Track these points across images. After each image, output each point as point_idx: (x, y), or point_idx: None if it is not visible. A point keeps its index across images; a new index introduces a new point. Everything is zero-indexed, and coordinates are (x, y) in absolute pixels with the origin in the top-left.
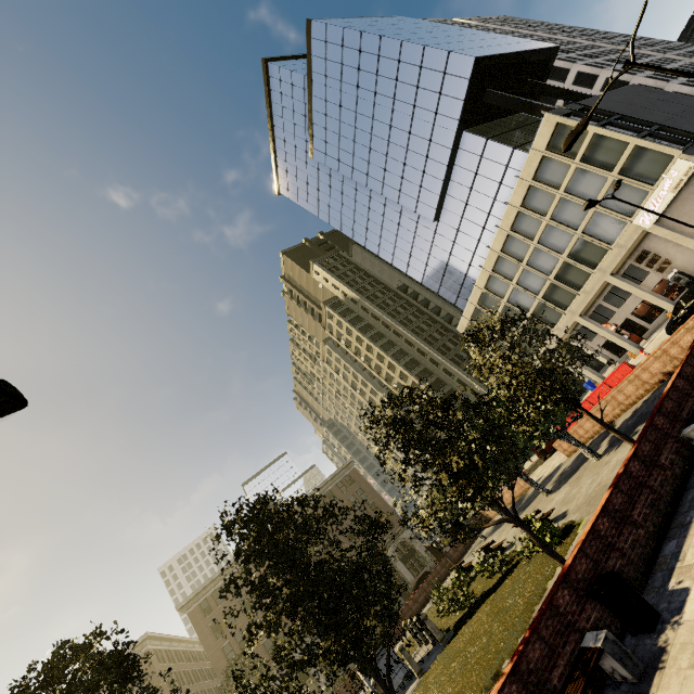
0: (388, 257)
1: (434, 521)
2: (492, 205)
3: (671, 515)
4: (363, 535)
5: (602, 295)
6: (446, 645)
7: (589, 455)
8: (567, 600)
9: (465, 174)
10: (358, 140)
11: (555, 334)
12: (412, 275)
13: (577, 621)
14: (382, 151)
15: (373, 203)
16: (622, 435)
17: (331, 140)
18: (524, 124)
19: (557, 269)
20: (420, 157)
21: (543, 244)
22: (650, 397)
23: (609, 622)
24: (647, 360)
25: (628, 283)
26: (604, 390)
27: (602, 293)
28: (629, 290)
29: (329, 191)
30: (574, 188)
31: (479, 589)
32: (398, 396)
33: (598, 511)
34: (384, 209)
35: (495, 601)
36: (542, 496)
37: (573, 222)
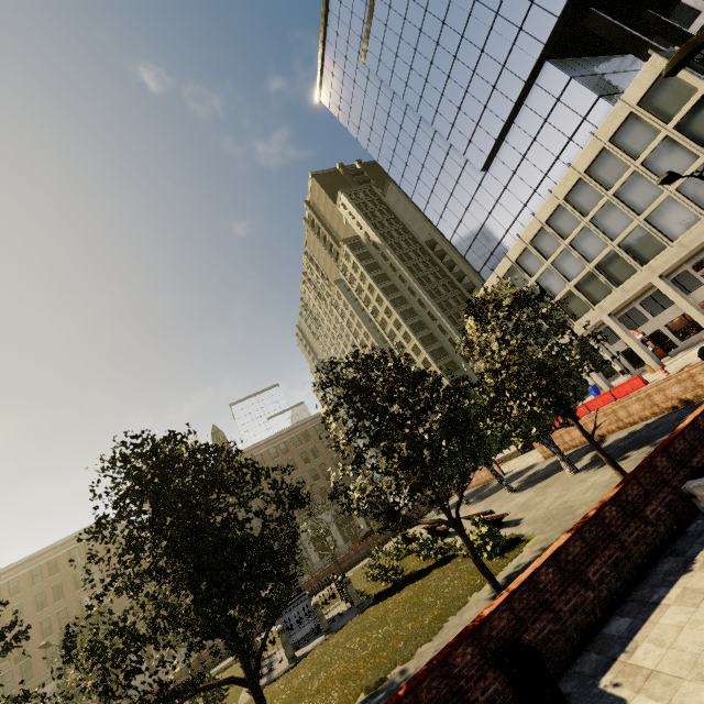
0: (422, 203)
1: (365, 504)
2: (553, 165)
3: (635, 582)
4: (278, 503)
5: (641, 298)
6: (359, 613)
7: (566, 467)
8: (467, 660)
9: (533, 118)
10: (420, 48)
11: (576, 329)
12: (442, 230)
13: (470, 690)
14: (444, 68)
15: (420, 134)
16: (610, 459)
17: (389, 42)
18: (622, 69)
19: (602, 257)
20: (486, 86)
21: (596, 224)
22: (655, 422)
23: (511, 700)
24: (668, 381)
25: (675, 290)
26: (607, 400)
27: (642, 295)
28: (673, 298)
29: (374, 109)
30: (654, 161)
31: (411, 567)
32: (366, 357)
33: (545, 557)
34: (430, 145)
35: (417, 589)
36: (505, 491)
37: (638, 205)
